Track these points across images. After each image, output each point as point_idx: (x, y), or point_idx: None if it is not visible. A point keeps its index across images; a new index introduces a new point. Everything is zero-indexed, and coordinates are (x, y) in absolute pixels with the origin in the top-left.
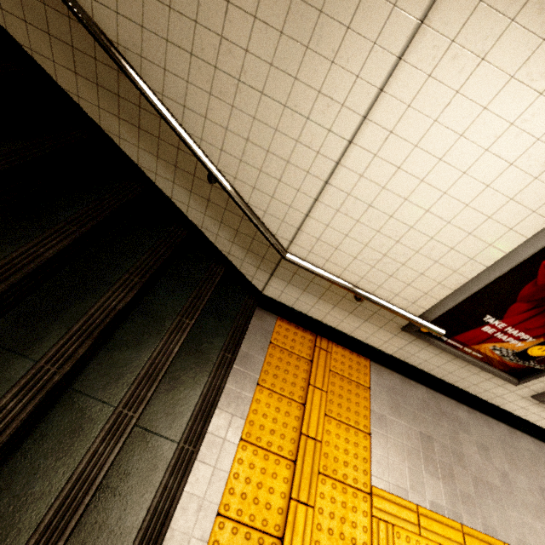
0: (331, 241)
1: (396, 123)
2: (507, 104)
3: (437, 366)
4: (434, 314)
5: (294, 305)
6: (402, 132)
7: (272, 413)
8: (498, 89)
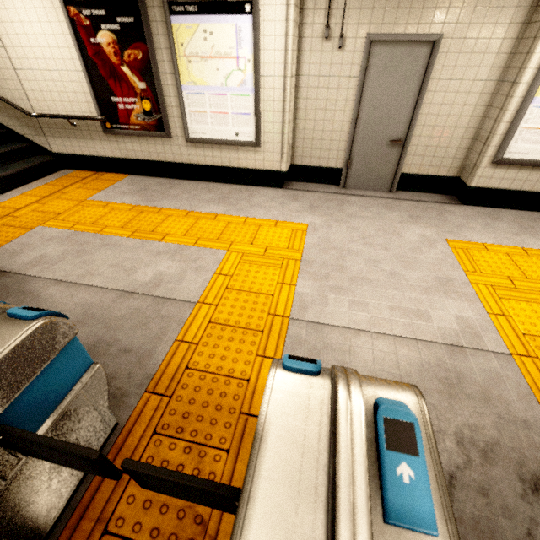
0: (40, 98)
1: (5, 30)
2: (17, 3)
3: (141, 151)
4: (97, 111)
5: (67, 151)
6: (10, 32)
7: (45, 189)
8: (11, 1)
